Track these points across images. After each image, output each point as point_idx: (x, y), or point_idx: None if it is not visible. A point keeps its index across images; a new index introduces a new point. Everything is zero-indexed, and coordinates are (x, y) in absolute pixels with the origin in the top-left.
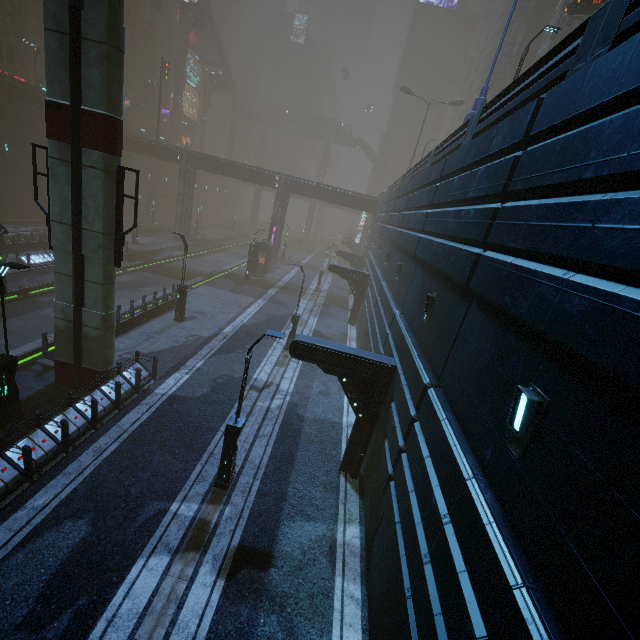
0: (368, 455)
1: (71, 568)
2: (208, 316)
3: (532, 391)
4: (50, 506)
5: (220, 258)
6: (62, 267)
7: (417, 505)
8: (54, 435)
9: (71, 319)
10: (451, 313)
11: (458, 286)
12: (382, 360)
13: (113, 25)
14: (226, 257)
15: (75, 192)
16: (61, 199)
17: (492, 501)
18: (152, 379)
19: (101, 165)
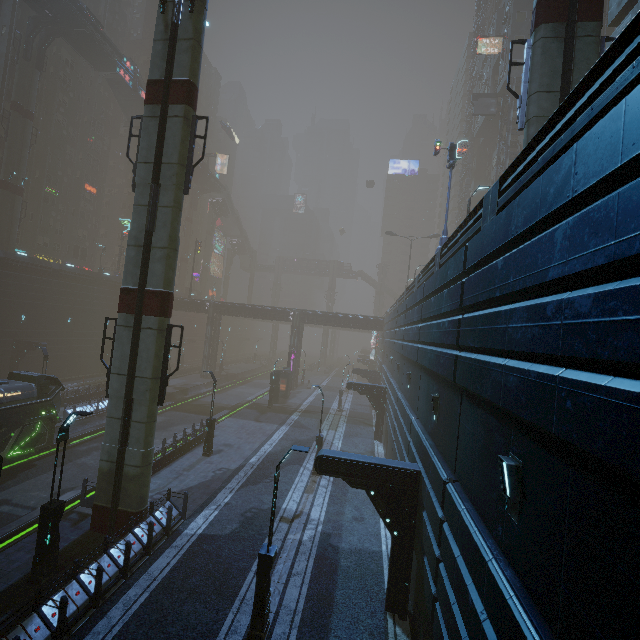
0: (414, 586)
1: None
2: (234, 447)
3: (510, 458)
4: None
5: (243, 390)
6: (114, 411)
7: (461, 617)
8: (87, 586)
9: (115, 459)
10: (451, 408)
11: (451, 384)
12: (405, 466)
13: (173, 237)
14: (249, 388)
15: (133, 348)
16: (122, 355)
17: (512, 577)
18: (182, 518)
19: (156, 326)
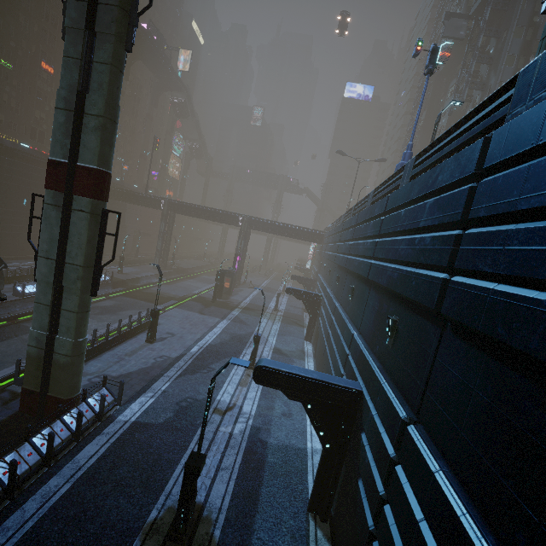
0: (338, 492)
1: None
2: (177, 337)
3: None
4: None
5: (191, 283)
6: (42, 297)
7: None
8: (1, 478)
9: (43, 346)
10: (420, 338)
11: (423, 310)
12: (347, 385)
13: (110, 104)
14: (196, 282)
15: (63, 231)
16: (50, 238)
17: None
18: (117, 404)
19: (88, 209)
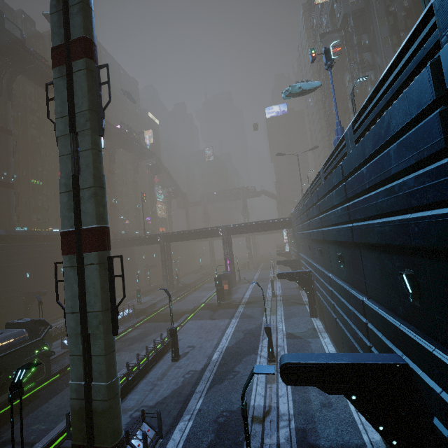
0: None
1: None
2: (197, 348)
3: None
4: None
5: (197, 294)
6: (75, 349)
7: None
8: None
9: (83, 396)
10: None
11: (444, 254)
12: (386, 360)
13: (97, 175)
14: (201, 292)
15: (80, 286)
16: (72, 294)
17: None
18: (159, 438)
19: (96, 260)
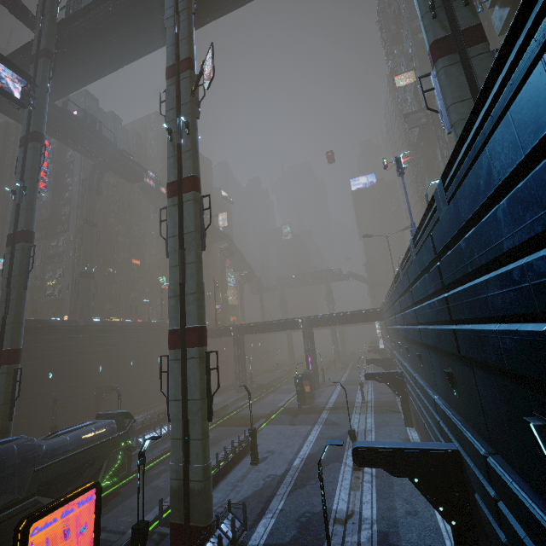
0: None
1: None
2: (277, 453)
3: (536, 418)
4: None
5: (274, 397)
6: (175, 433)
7: None
8: None
9: (181, 477)
10: (466, 380)
11: (459, 356)
12: (441, 447)
13: (199, 283)
14: (278, 395)
15: (183, 376)
16: (175, 384)
17: None
18: (244, 529)
19: (197, 355)
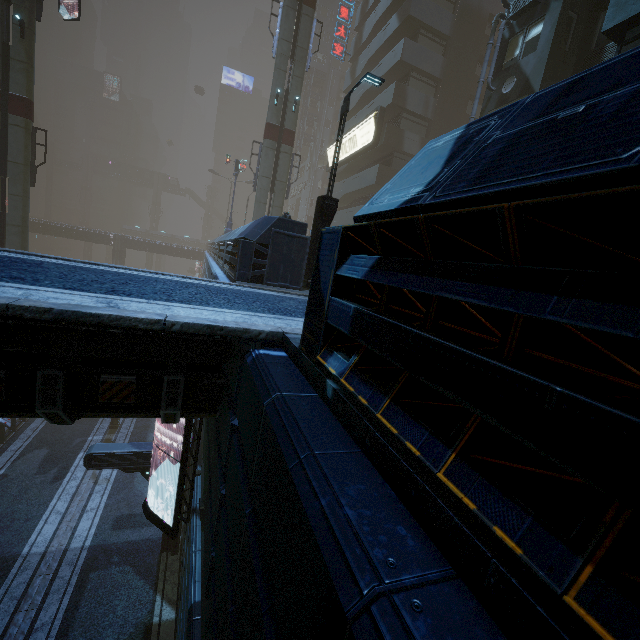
0: None
1: (49, 460)
2: None
3: None
4: (22, 448)
5: None
6: None
7: None
8: (5, 424)
9: None
10: None
11: None
12: None
13: (25, 218)
14: None
15: None
16: None
17: None
18: None
19: None
